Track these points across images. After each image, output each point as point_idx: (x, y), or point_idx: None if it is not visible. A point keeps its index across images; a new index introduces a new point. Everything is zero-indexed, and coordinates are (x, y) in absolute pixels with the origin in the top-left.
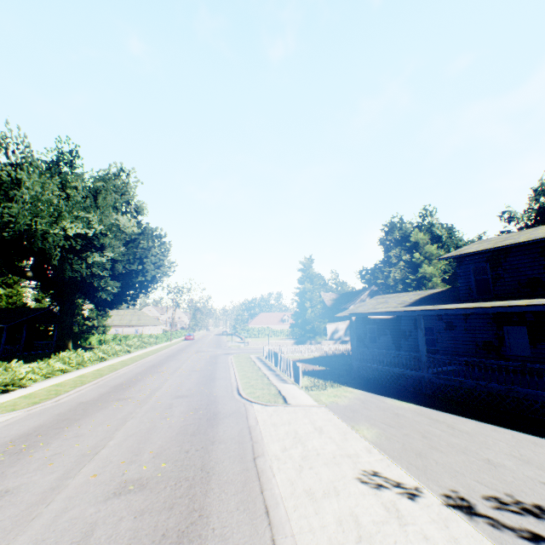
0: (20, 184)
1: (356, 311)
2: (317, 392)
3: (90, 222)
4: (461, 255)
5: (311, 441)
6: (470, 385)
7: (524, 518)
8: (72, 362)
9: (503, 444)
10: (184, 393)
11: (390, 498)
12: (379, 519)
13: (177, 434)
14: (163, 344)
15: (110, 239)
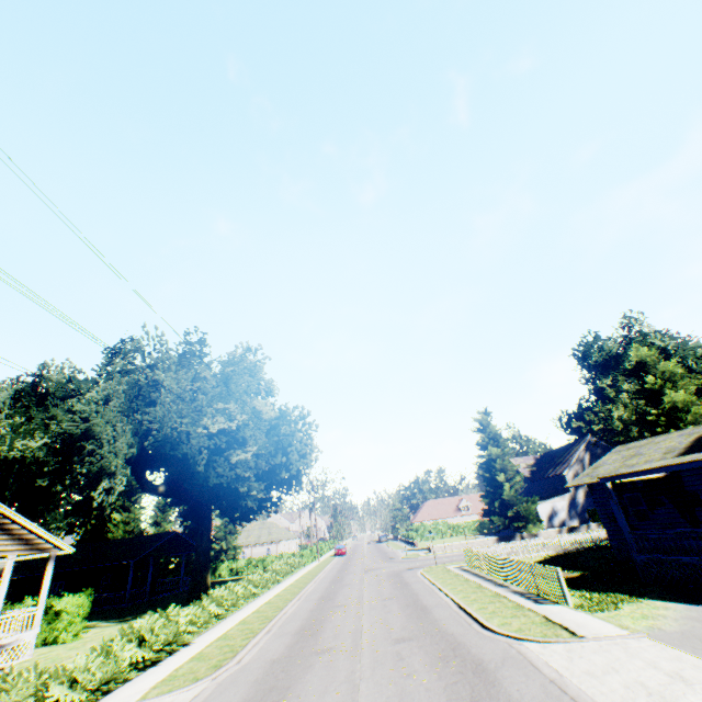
0: (156, 385)
1: (596, 474)
2: (606, 612)
3: (231, 413)
4: None
5: (685, 699)
6: None
7: None
8: (226, 602)
9: None
10: (402, 634)
11: None
12: None
13: (449, 701)
14: (310, 565)
15: (249, 430)
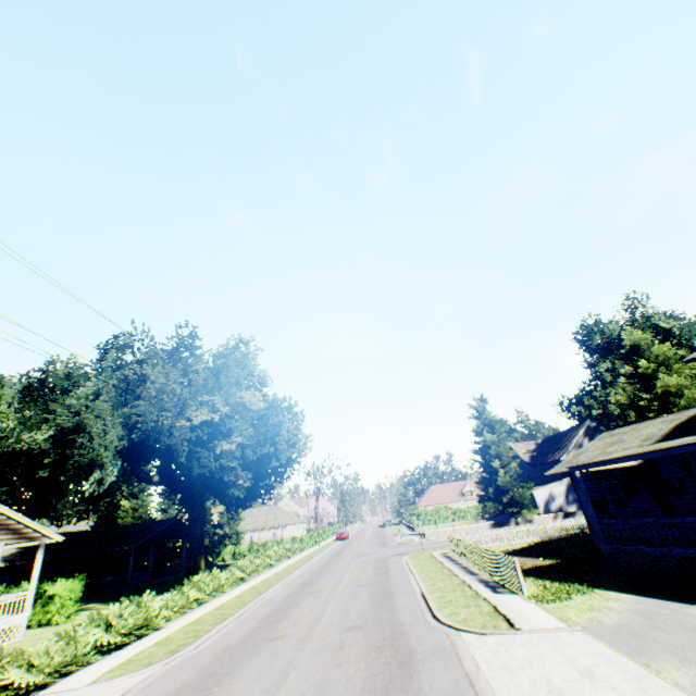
0: (145, 379)
1: (575, 462)
2: (556, 603)
3: (215, 405)
4: None
5: None
6: None
7: None
8: (208, 587)
9: None
10: (355, 622)
11: None
12: None
13: (362, 692)
14: (310, 549)
15: (236, 421)
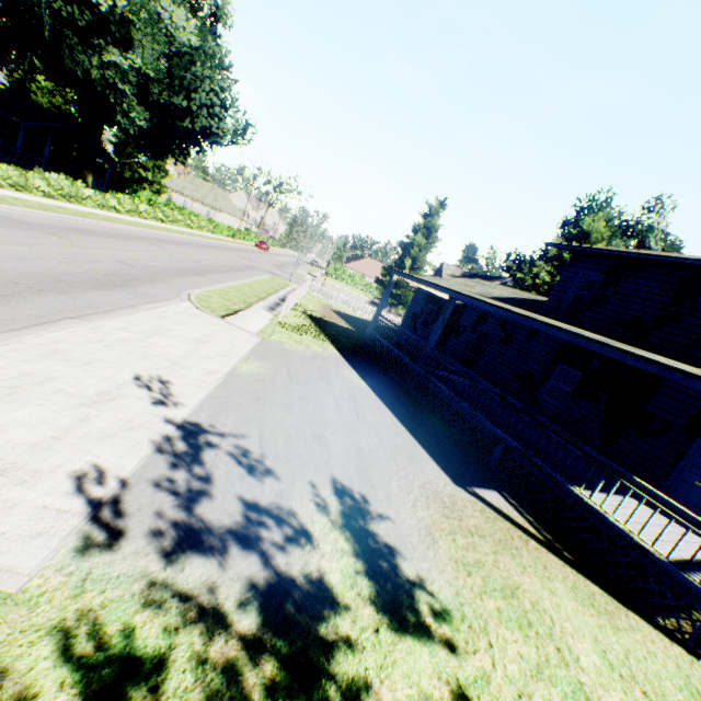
0: None
1: None
2: (286, 331)
3: None
4: (574, 249)
5: (164, 340)
6: (447, 397)
7: (233, 467)
8: (62, 190)
9: (374, 441)
10: (136, 264)
11: (129, 394)
12: (70, 392)
13: (41, 273)
14: (220, 237)
15: (144, 37)
